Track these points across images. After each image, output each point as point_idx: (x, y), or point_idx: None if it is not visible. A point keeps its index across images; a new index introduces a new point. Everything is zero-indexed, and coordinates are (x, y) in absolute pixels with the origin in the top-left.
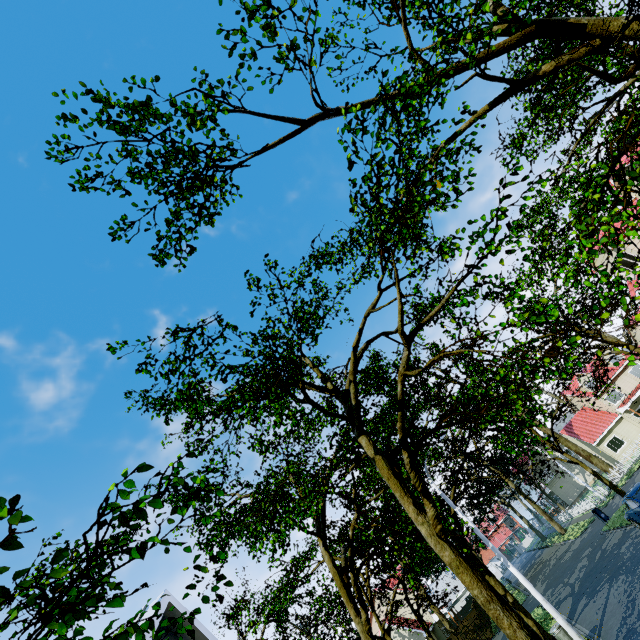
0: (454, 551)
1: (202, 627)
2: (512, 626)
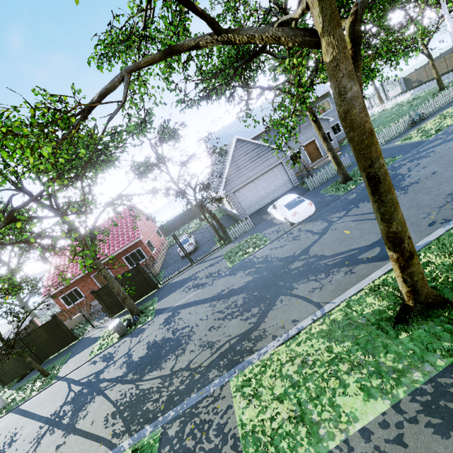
0: (315, 125)
1: (246, 139)
2: (324, 146)
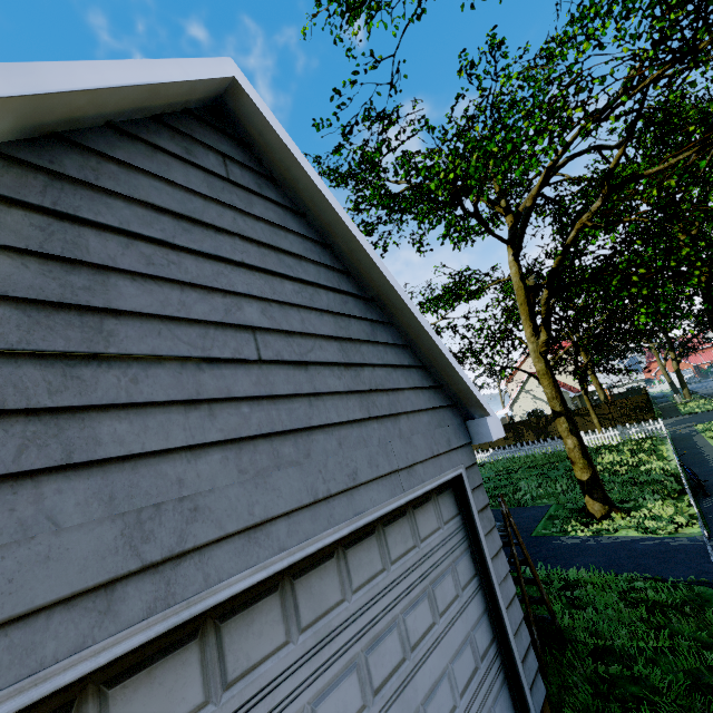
0: None
1: (307, 166)
2: None
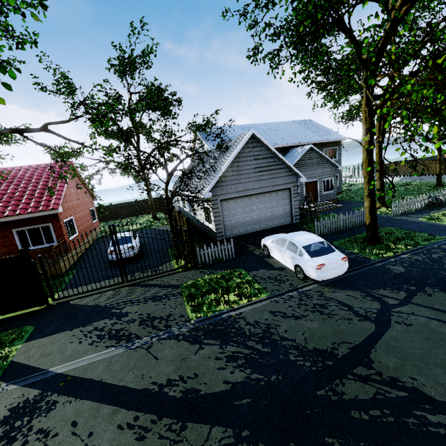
0: (367, 157)
1: (264, 140)
2: (365, 187)
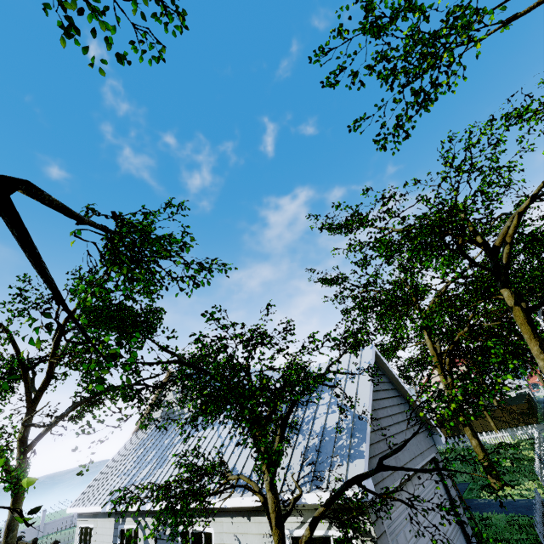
0: None
1: (387, 364)
2: None
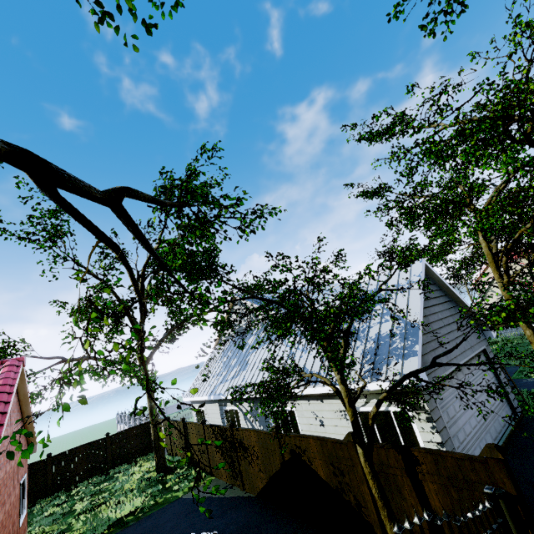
0: None
1: (438, 274)
2: None
